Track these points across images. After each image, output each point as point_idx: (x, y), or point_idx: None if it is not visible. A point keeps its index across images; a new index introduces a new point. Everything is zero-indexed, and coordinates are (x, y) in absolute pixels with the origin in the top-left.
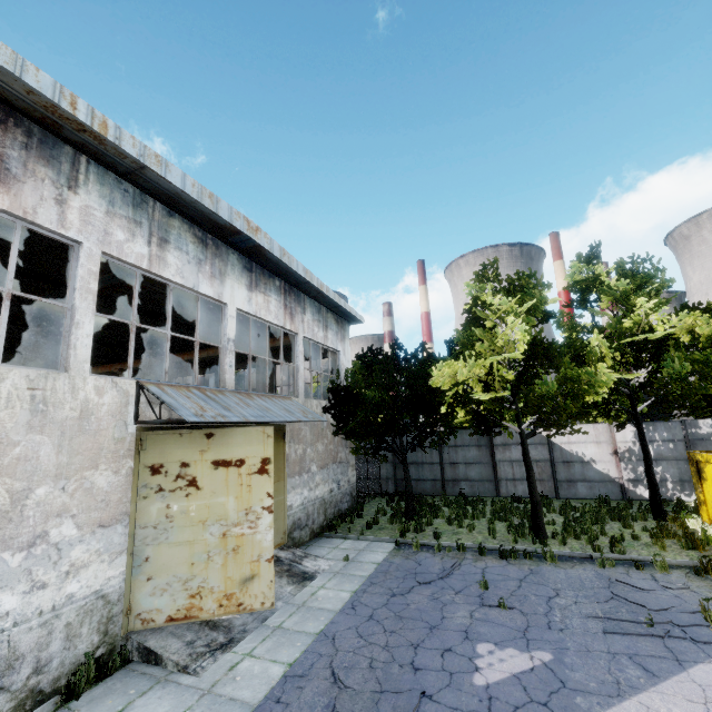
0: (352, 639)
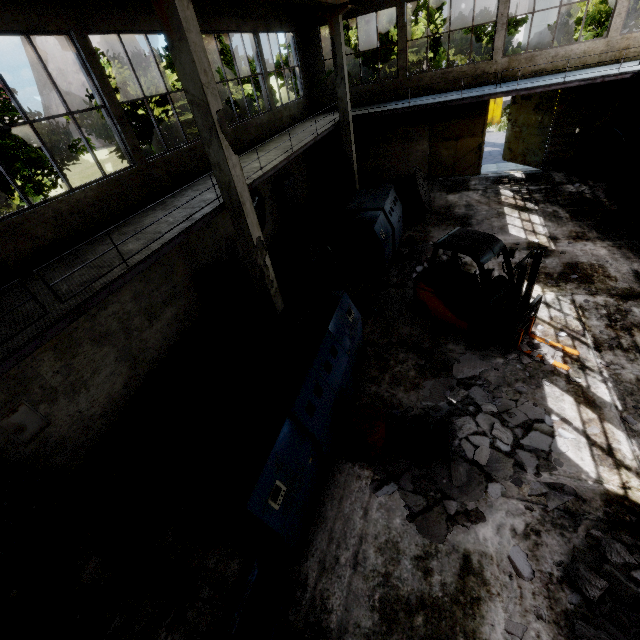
0: (494, 160)
